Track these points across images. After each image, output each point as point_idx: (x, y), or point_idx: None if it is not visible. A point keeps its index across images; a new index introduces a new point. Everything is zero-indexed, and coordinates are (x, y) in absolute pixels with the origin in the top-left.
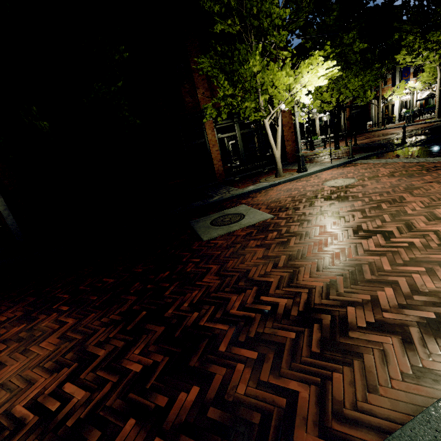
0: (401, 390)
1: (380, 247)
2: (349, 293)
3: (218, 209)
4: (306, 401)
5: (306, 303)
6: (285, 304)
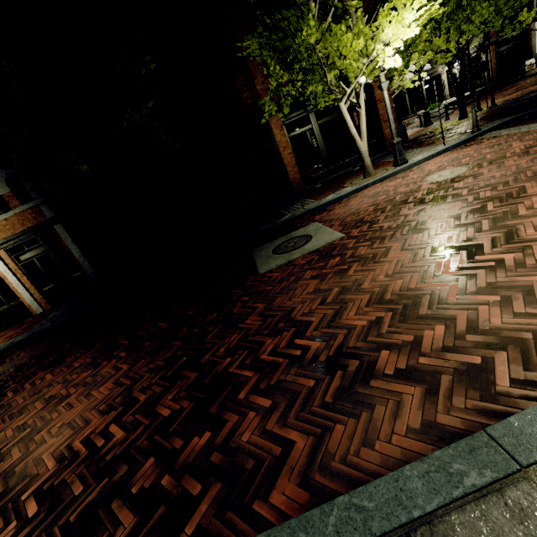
0: (399, 446)
1: (457, 269)
2: (391, 333)
3: (285, 232)
4: (300, 451)
5: (340, 346)
6: (317, 348)
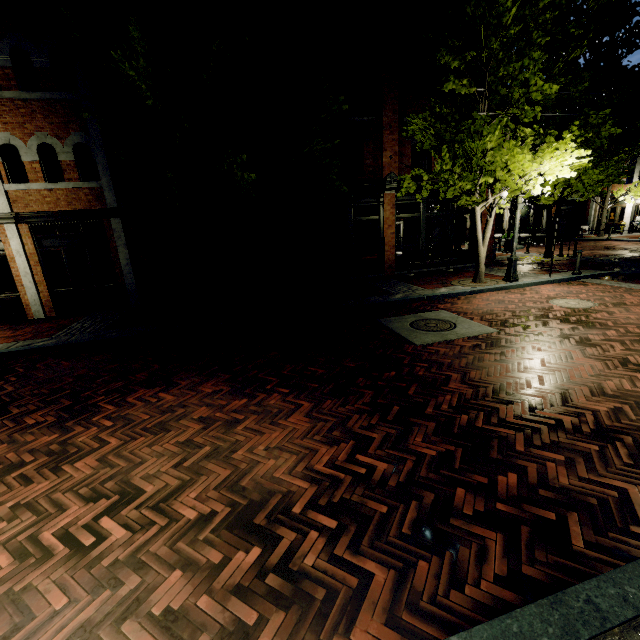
0: None
1: None
2: None
3: (409, 311)
4: (638, 495)
5: (596, 423)
6: (570, 421)
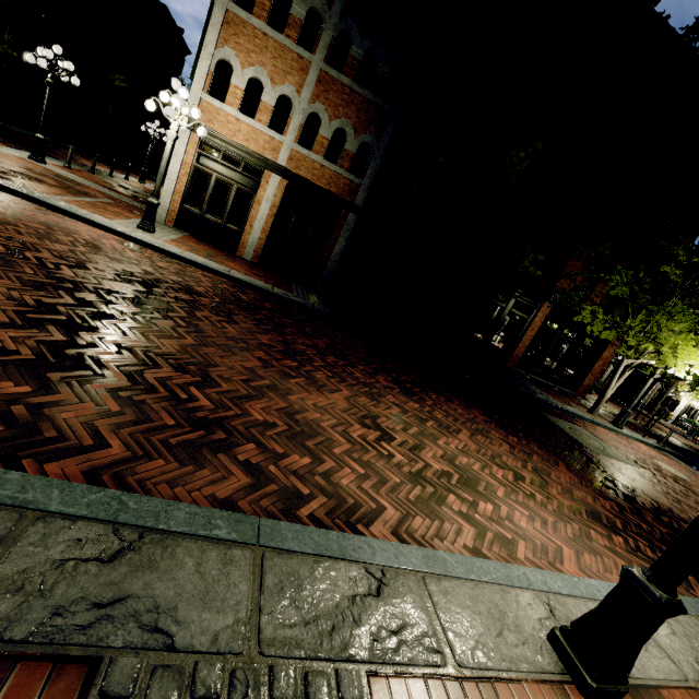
0: None
1: None
2: None
3: (556, 415)
4: None
5: None
6: None
